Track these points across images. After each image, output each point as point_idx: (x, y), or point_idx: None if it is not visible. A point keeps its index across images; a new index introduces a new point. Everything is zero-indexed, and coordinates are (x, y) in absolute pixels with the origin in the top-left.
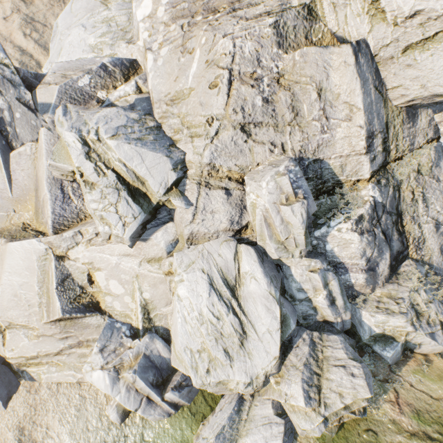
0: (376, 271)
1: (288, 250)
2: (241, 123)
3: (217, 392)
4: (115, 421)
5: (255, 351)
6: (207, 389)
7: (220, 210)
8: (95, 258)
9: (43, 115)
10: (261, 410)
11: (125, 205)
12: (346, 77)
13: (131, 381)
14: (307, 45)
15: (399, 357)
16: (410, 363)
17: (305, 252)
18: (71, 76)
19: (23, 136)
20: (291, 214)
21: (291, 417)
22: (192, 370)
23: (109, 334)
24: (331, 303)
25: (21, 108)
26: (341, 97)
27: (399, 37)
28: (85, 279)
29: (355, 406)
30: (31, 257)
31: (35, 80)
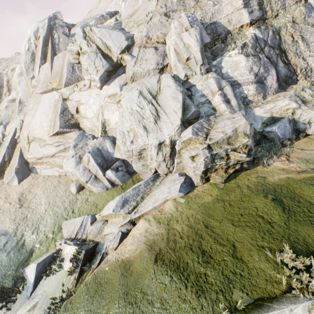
0: (265, 84)
1: (192, 70)
2: (164, 12)
3: (141, 174)
4: (73, 191)
5: (164, 125)
6: (133, 164)
7: (151, 58)
8: (81, 98)
9: (72, 38)
10: (170, 178)
11: (99, 60)
12: None
13: (87, 162)
14: None
15: (290, 135)
16: (303, 139)
17: (204, 70)
18: (87, 22)
19: (62, 48)
20: (188, 36)
21: (186, 159)
22: (122, 143)
23: (80, 138)
24: (226, 102)
25: (63, 36)
26: None
27: None
28: (74, 110)
29: (238, 144)
30: (52, 100)
31: (72, 27)
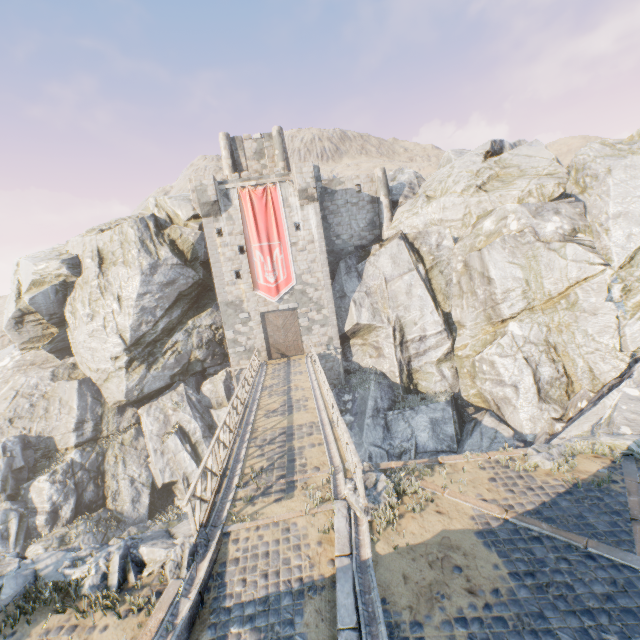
0: (59, 513)
1: None
2: (11, 417)
3: None
4: None
5: None
6: None
7: None
8: None
9: None
10: None
11: None
12: (73, 393)
13: None
14: (69, 379)
15: None
16: None
17: (5, 496)
18: None
19: None
20: None
21: None
22: None
23: None
24: (5, 538)
25: None
26: (69, 402)
27: (100, 377)
28: None
29: None
30: None
31: None
